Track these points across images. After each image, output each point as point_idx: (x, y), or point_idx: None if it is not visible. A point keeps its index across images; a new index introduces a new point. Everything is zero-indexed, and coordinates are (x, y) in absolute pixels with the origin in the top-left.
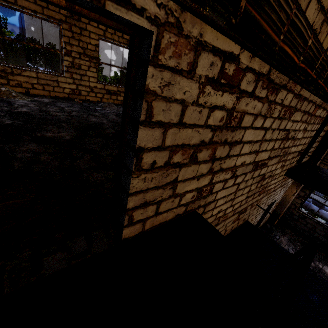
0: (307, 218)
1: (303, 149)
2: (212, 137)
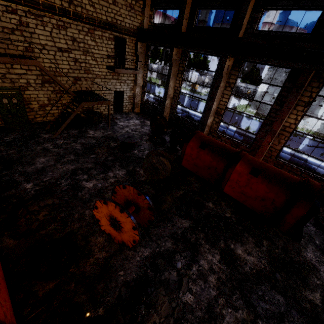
0: (146, 103)
1: (112, 56)
2: (17, 27)
